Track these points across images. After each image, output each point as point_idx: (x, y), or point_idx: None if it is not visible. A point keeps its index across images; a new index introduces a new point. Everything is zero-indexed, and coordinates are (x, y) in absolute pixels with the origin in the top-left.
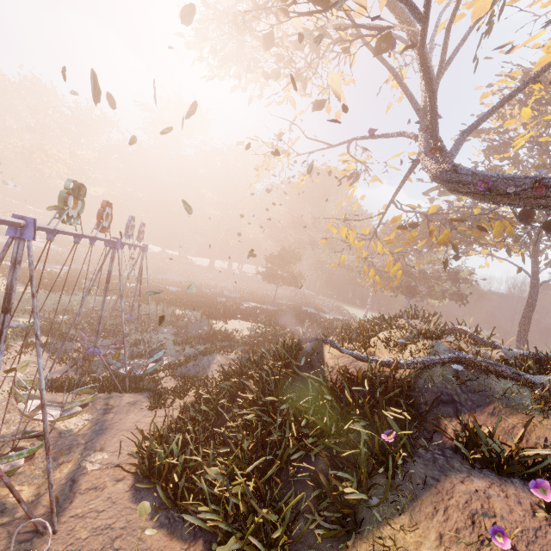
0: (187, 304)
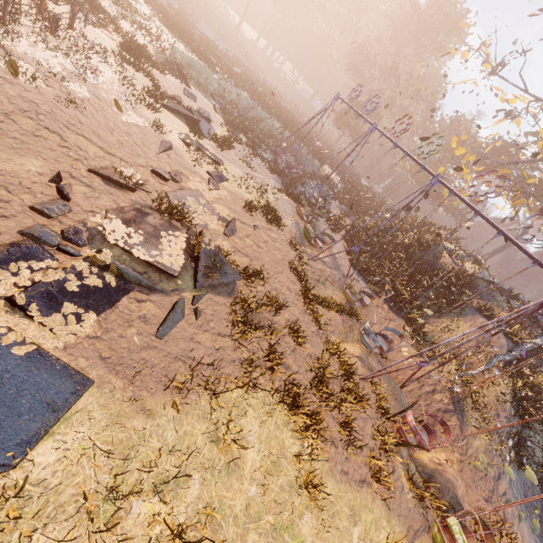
0: (293, 129)
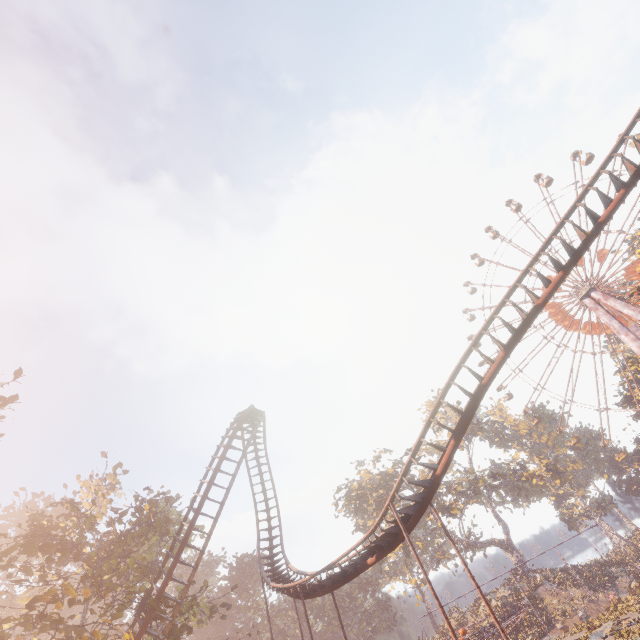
0: None
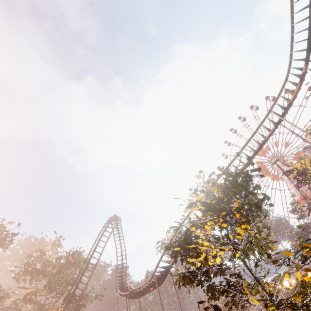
0: None
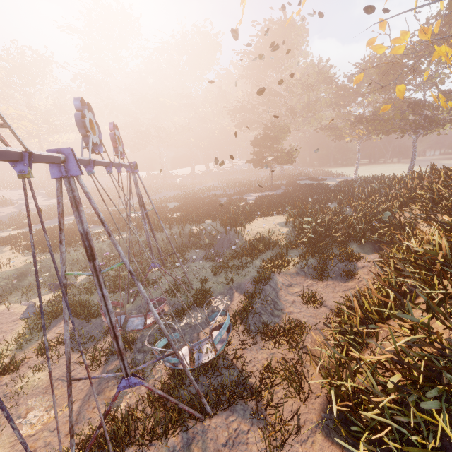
0: (198, 217)
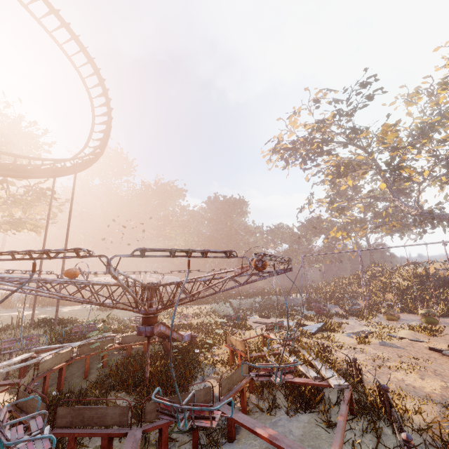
0: (256, 294)
